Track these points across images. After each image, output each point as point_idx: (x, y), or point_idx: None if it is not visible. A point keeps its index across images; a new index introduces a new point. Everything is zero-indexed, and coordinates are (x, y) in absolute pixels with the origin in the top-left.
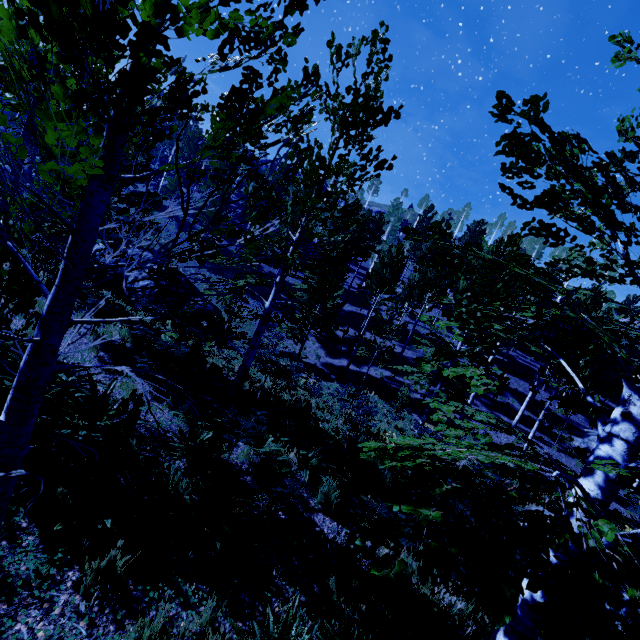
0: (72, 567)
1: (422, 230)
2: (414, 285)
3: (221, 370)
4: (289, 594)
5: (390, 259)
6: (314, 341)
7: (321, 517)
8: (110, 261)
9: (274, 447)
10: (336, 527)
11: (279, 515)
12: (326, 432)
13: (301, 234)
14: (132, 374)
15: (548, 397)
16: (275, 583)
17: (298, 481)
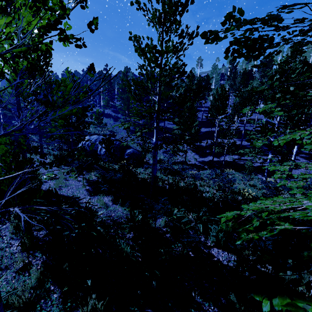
0: (77, 309)
1: (233, 74)
2: (237, 104)
3: (145, 180)
4: (206, 307)
5: (218, 95)
6: (191, 152)
7: (216, 250)
8: (89, 145)
9: (179, 214)
10: (227, 255)
11: (190, 254)
12: (208, 198)
13: (159, 96)
14: (19, 212)
15: None
16: (195, 301)
17: (197, 231)
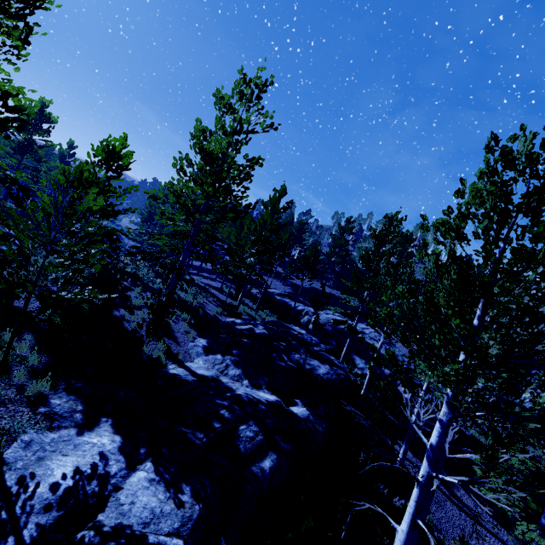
0: None
1: None
2: None
3: None
4: None
5: None
6: None
7: None
8: None
9: None
10: None
11: None
12: None
13: None
14: None
15: (278, 283)
16: None
17: None
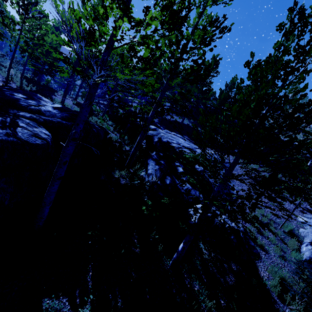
0: None
1: None
2: None
3: None
4: None
5: None
6: None
7: None
8: None
9: None
10: None
11: None
12: None
13: None
14: None
15: None
16: None
17: None
